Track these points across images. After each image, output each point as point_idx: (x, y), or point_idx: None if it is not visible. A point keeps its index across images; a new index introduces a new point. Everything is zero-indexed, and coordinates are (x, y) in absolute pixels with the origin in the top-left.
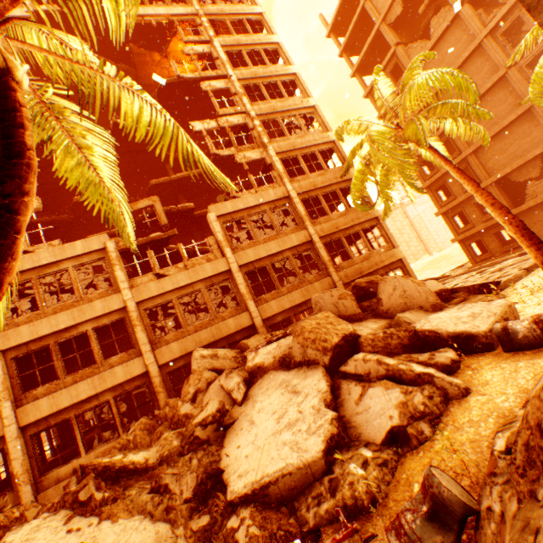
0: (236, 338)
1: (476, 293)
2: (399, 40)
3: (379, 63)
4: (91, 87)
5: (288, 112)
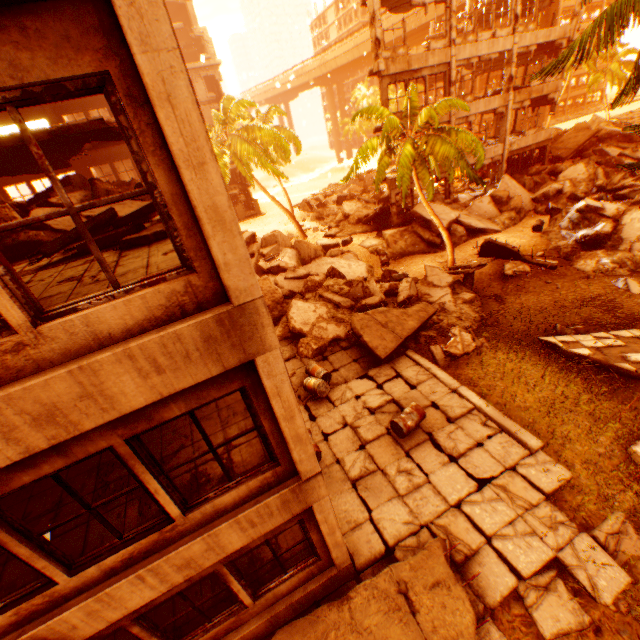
0: None
1: None
2: None
3: None
4: (389, 147)
5: None
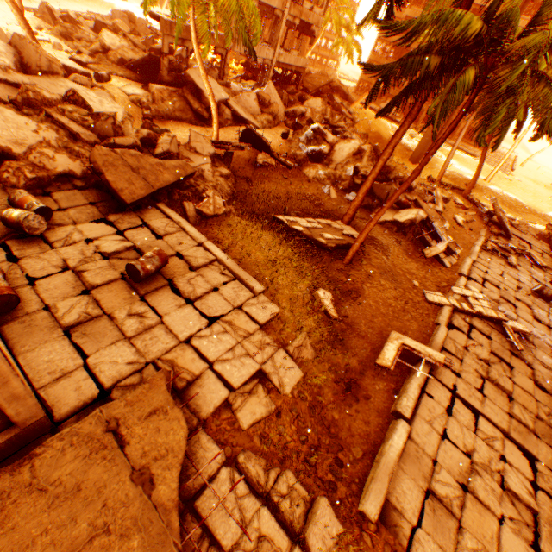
0: None
1: None
2: None
3: None
4: None
5: None
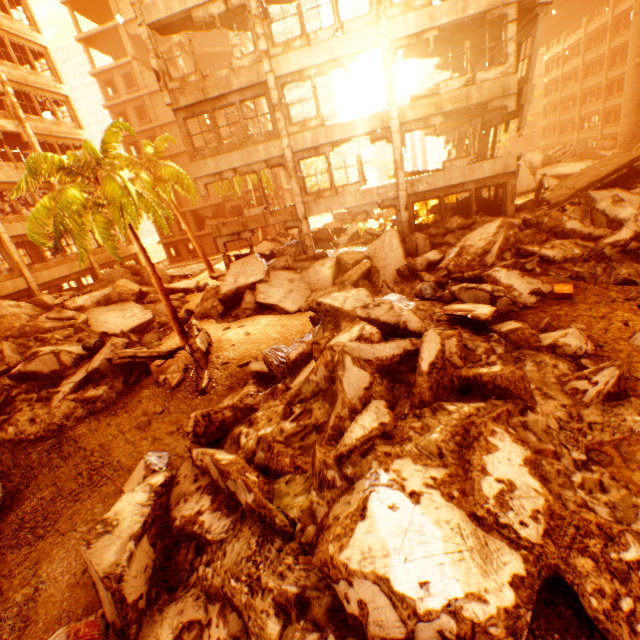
0: (15, 298)
1: (184, 278)
2: (137, 55)
3: (110, 48)
4: None
5: (42, 90)
